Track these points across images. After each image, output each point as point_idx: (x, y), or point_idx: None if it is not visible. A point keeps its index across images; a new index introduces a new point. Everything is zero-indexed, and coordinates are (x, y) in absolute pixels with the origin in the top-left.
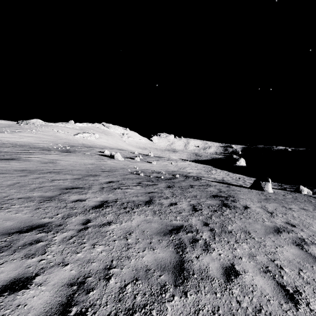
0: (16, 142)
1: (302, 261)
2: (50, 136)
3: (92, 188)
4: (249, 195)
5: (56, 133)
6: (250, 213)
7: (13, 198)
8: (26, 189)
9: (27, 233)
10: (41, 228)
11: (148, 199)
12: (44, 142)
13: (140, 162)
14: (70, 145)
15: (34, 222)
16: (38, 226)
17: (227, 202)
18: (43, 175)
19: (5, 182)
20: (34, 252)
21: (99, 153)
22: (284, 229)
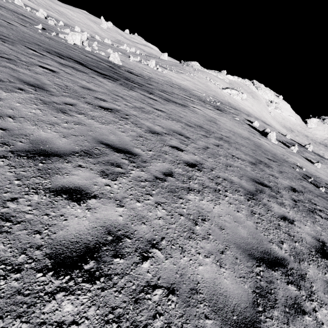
0: (180, 84)
1: None
2: (202, 84)
3: (283, 195)
4: None
5: (208, 82)
6: None
7: (218, 175)
8: (220, 163)
9: (274, 271)
10: (283, 270)
11: None
12: (198, 91)
13: (298, 156)
14: (219, 101)
15: (267, 247)
16: (277, 260)
17: None
18: (219, 142)
19: (198, 142)
20: None
21: (247, 122)
22: None
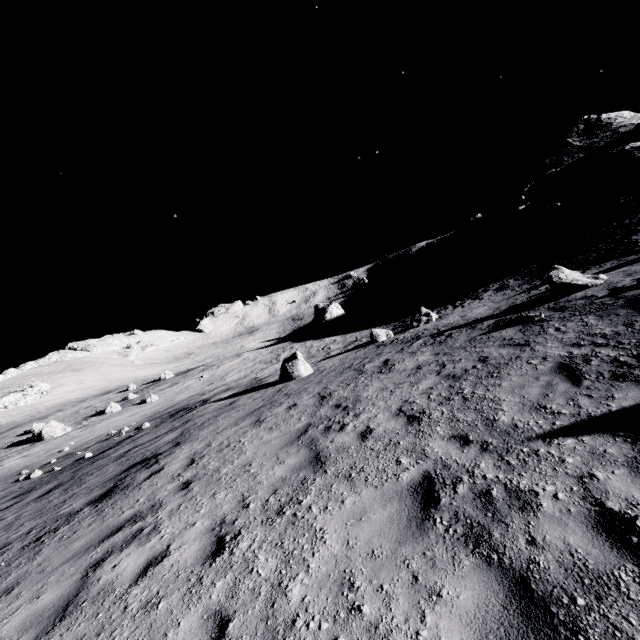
0: None
1: (16, 632)
2: None
3: None
4: (231, 417)
5: None
6: (134, 493)
7: None
8: None
9: None
10: None
11: None
12: None
13: (116, 415)
14: None
15: None
16: None
17: (129, 477)
18: None
19: None
20: None
21: (19, 439)
22: (143, 514)
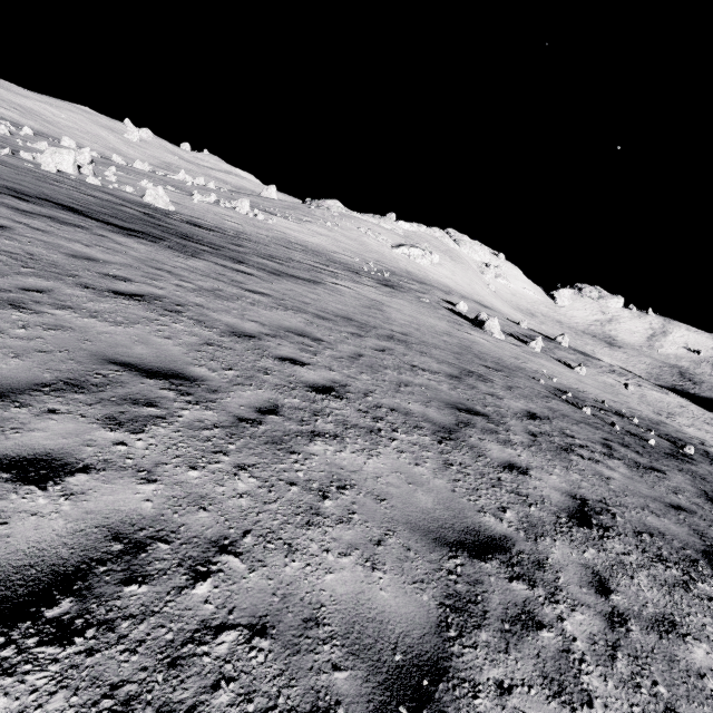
0: (305, 243)
1: None
2: (352, 240)
3: (511, 427)
4: None
5: (363, 236)
6: None
7: (380, 403)
8: (386, 381)
9: (485, 562)
10: (504, 557)
11: (702, 544)
12: (345, 253)
13: (545, 358)
14: (388, 270)
15: (473, 521)
16: (491, 542)
17: None
18: (387, 344)
19: (340, 347)
20: (556, 673)
21: (446, 304)
22: None
